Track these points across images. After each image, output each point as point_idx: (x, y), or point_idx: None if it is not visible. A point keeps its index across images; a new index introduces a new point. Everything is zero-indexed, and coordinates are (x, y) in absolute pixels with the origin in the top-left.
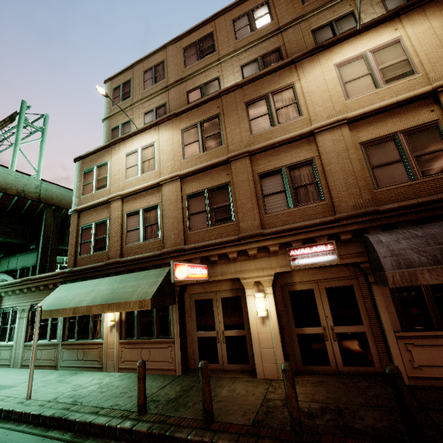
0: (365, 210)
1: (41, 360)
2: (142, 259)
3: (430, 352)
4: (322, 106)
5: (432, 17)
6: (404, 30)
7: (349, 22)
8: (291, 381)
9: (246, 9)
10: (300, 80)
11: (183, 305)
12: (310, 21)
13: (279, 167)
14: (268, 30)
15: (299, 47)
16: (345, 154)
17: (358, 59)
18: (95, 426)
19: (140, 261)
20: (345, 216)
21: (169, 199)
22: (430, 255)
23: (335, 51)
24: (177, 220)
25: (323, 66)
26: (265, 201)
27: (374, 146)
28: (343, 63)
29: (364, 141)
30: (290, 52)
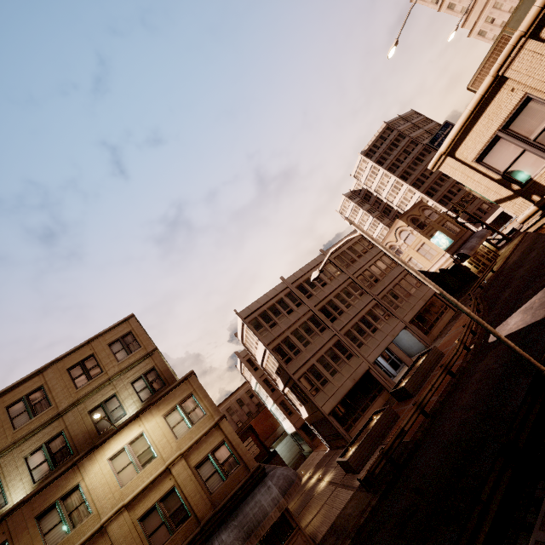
0: None
1: None
2: None
3: None
4: (106, 498)
5: (156, 415)
6: (144, 425)
7: (115, 402)
8: None
9: (21, 394)
10: (84, 479)
11: None
12: (85, 403)
13: None
14: (49, 414)
15: (81, 428)
16: (130, 535)
17: (122, 452)
18: None
19: None
20: None
21: None
22: None
23: (106, 447)
24: None
25: (100, 462)
26: None
27: (146, 518)
28: (113, 456)
29: (140, 516)
30: (74, 435)
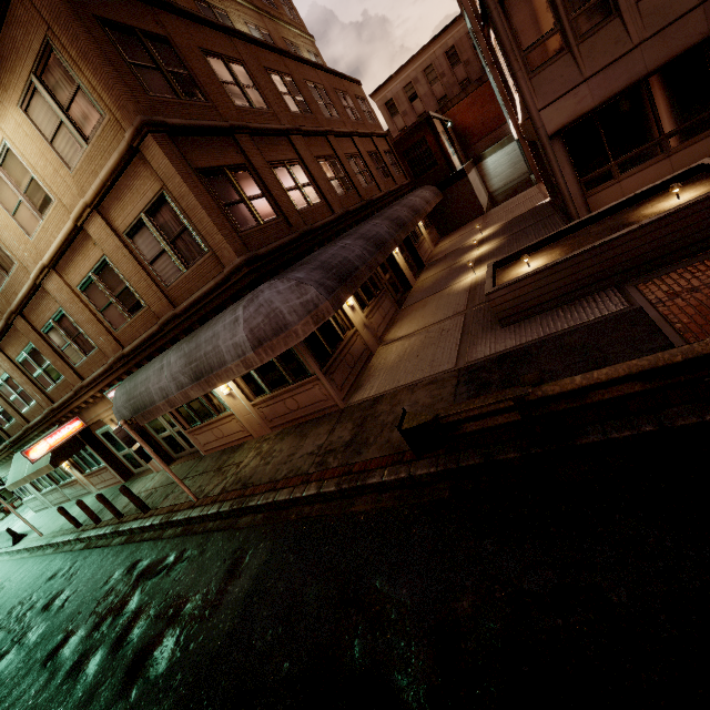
0: (119, 355)
1: (60, 499)
2: (40, 422)
3: (204, 437)
4: (20, 248)
5: (8, 104)
6: None
7: None
8: (102, 502)
9: None
10: None
11: (96, 441)
12: None
13: (49, 321)
14: None
15: None
16: (75, 304)
17: None
18: (60, 543)
19: (39, 426)
20: (112, 362)
21: (8, 368)
22: (129, 410)
23: None
24: (30, 385)
25: None
26: (67, 355)
27: (87, 289)
28: None
29: (78, 285)
30: None
